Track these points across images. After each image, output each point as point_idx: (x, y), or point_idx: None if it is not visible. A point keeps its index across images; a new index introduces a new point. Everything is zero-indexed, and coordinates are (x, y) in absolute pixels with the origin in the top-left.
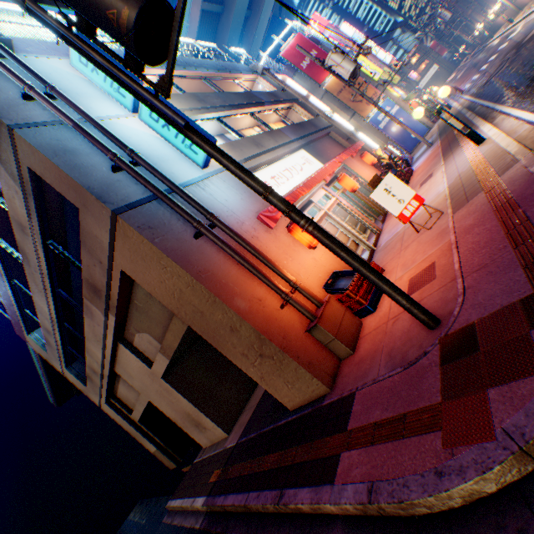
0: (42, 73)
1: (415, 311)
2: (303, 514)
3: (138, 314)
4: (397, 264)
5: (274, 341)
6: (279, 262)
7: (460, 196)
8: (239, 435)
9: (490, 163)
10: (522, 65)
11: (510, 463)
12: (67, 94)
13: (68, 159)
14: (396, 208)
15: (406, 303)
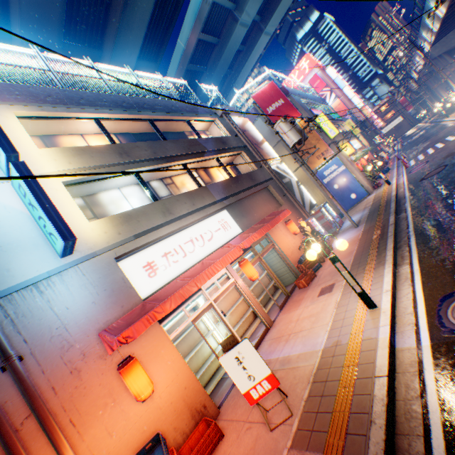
0: None
1: None
2: None
3: None
4: (229, 452)
5: None
6: (90, 413)
7: (313, 410)
8: None
9: (356, 383)
10: (451, 195)
11: None
12: None
13: None
14: (245, 383)
15: None
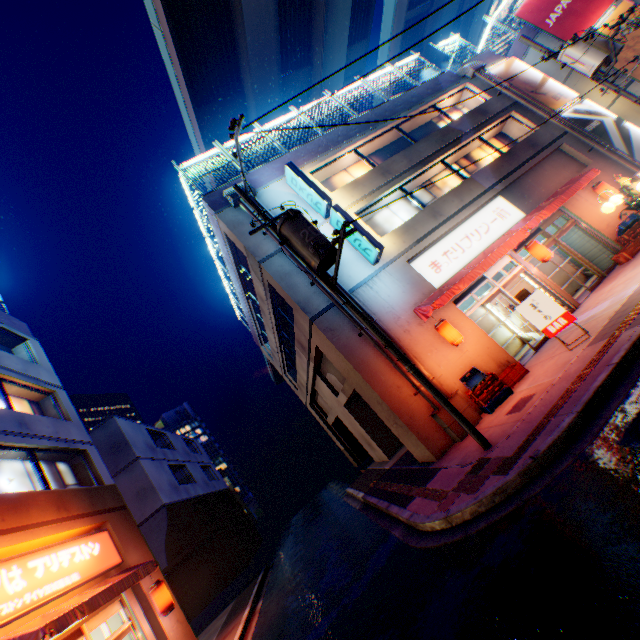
0: (271, 202)
1: (473, 436)
2: (394, 517)
3: (327, 363)
4: (534, 373)
5: (401, 419)
6: (422, 354)
7: (608, 326)
8: (392, 463)
9: None
10: None
11: (442, 520)
12: None
13: (287, 281)
14: (541, 323)
15: (467, 430)
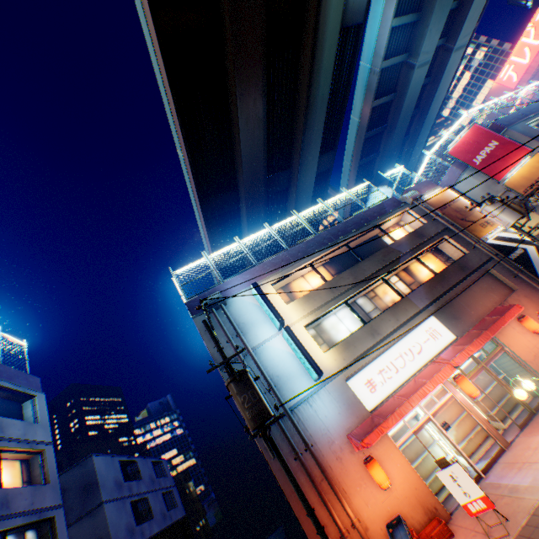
0: (237, 310)
1: None
2: None
3: None
4: None
5: None
6: (352, 487)
7: (525, 534)
8: None
9: None
10: None
11: None
12: (246, 326)
13: None
14: (461, 497)
15: None
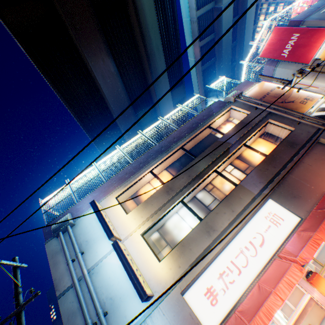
0: (84, 228)
1: None
2: None
3: None
4: None
5: None
6: None
7: None
8: None
9: None
10: None
11: None
12: (89, 243)
13: (72, 322)
14: None
15: None
